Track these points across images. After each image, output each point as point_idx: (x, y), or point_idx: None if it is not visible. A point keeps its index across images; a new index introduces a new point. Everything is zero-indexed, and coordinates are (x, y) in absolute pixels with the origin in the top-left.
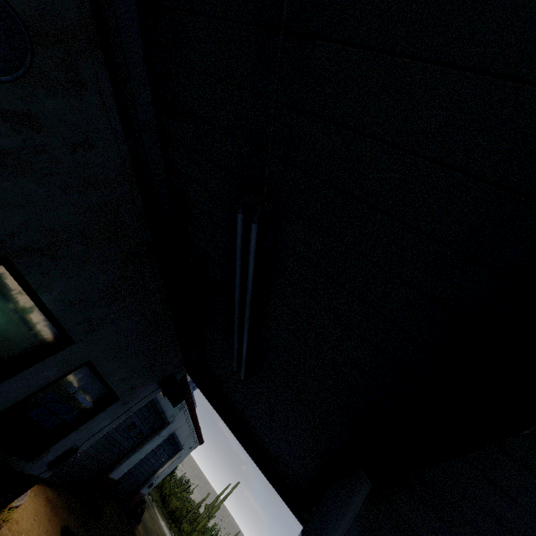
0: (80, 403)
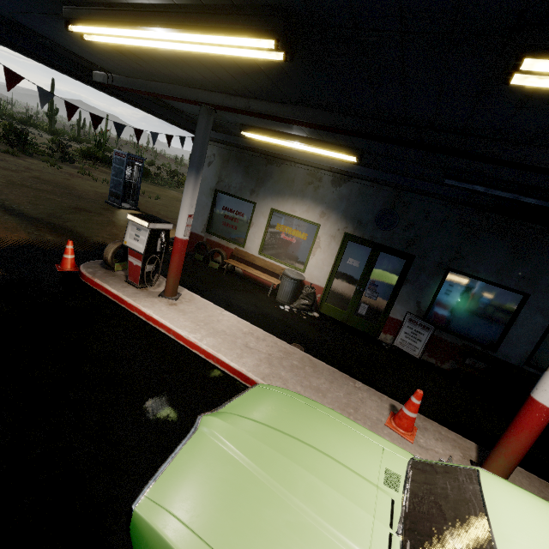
0: None
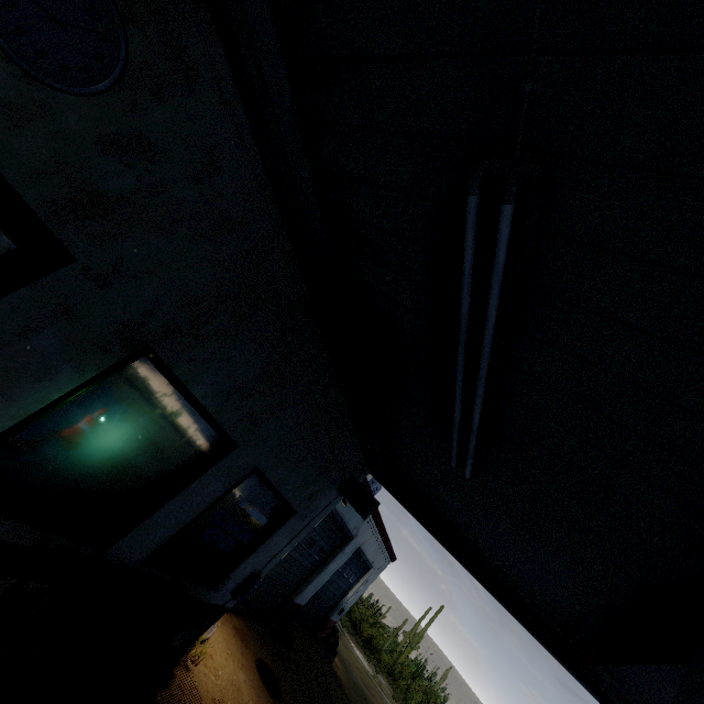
0: (254, 519)
